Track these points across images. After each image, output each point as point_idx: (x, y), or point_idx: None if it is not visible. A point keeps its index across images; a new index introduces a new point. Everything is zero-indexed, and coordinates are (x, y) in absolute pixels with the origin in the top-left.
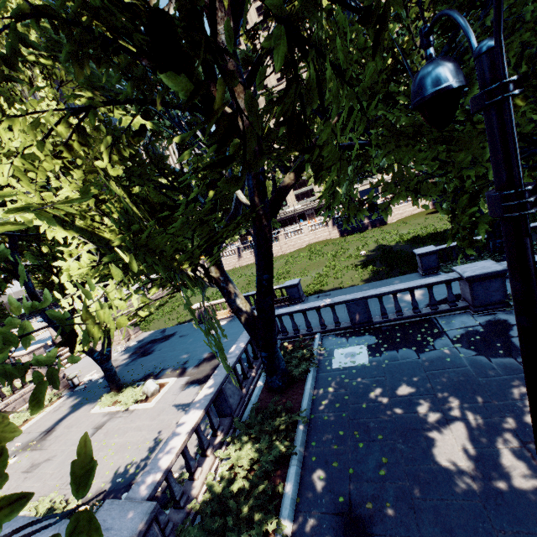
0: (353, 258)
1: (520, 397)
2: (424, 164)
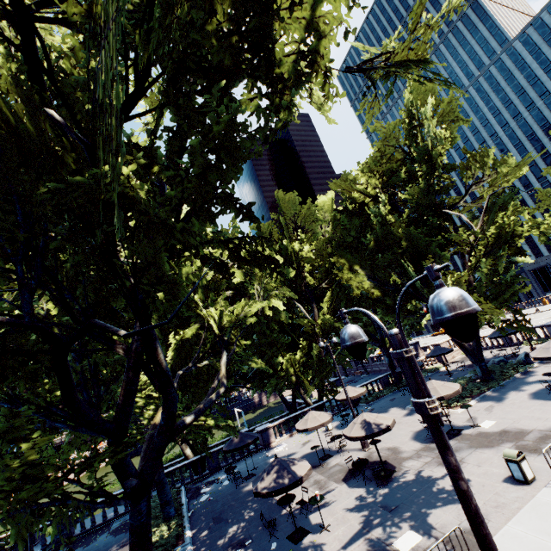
0: (118, 485)
1: (110, 549)
2: (85, 435)
